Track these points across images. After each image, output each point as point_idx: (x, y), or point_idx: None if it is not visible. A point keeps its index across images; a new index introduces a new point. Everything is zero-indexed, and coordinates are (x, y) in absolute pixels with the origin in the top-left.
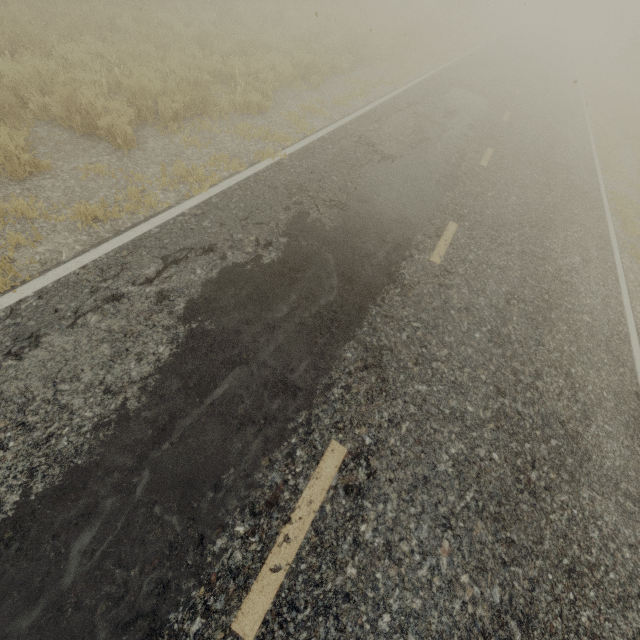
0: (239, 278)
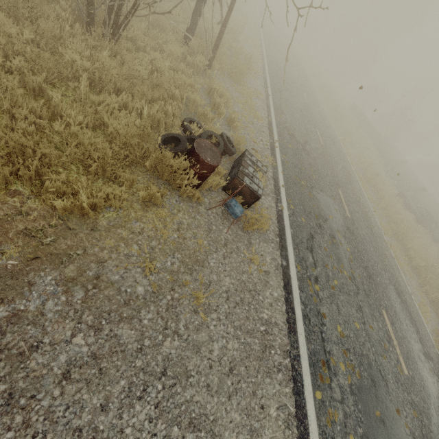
0: None
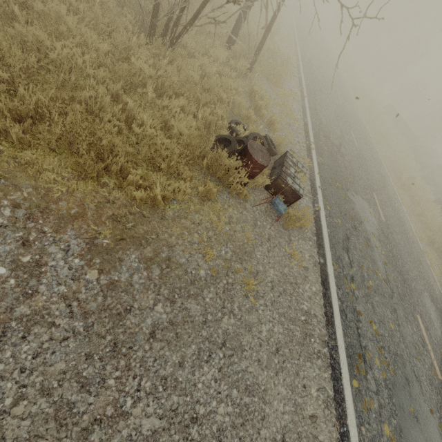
0: None
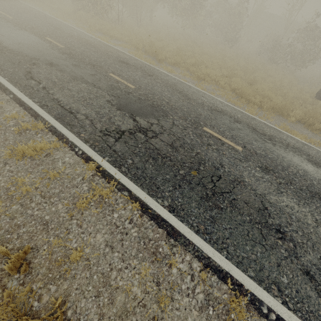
0: None
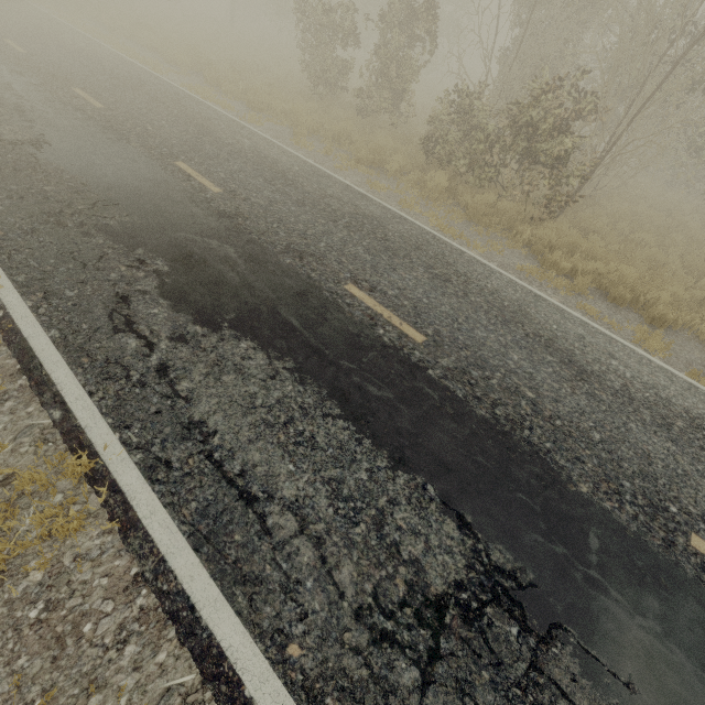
0: (181, 289)
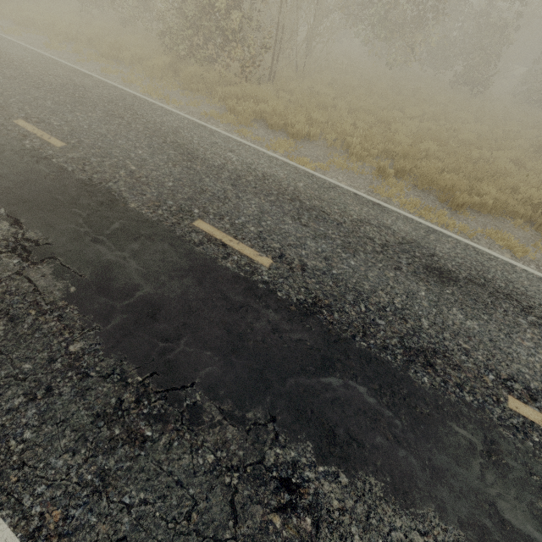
0: None
